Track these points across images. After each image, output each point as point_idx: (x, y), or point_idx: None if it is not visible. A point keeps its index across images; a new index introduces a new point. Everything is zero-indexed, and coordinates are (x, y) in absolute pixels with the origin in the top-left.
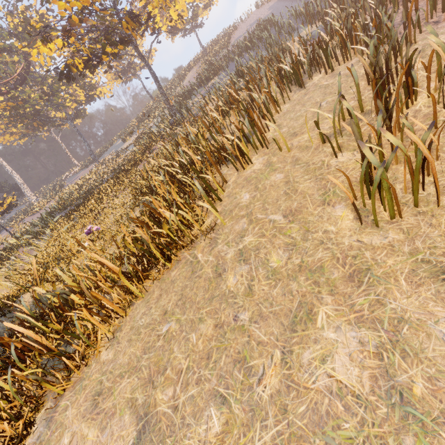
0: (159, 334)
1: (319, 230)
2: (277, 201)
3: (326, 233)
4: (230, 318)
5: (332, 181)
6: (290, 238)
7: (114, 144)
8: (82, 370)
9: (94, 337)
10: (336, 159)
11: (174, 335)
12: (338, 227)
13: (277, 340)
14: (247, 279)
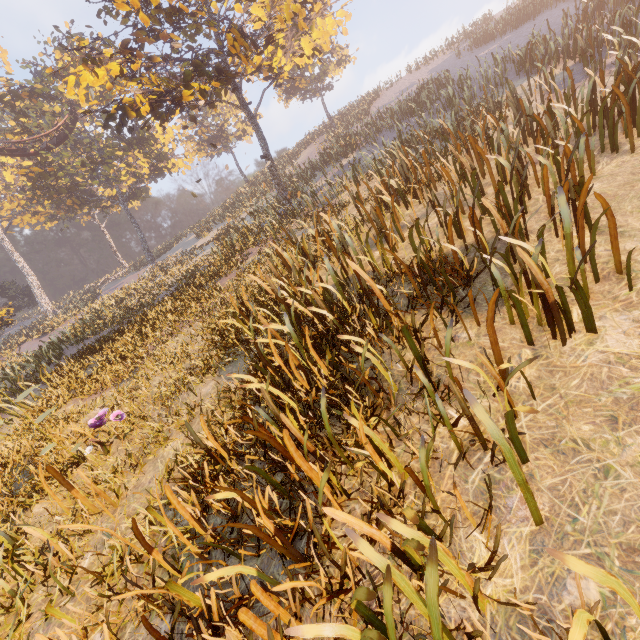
0: None
1: None
2: None
3: None
4: None
5: None
6: None
7: (182, 241)
8: None
9: None
10: None
11: None
12: None
13: None
14: None
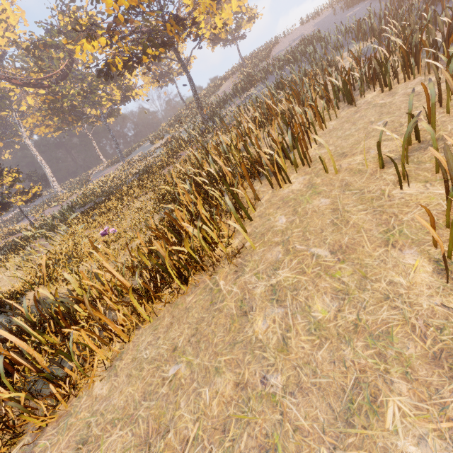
0: (164, 377)
1: (382, 279)
2: (322, 232)
3: (392, 285)
4: (256, 378)
5: (397, 217)
6: (340, 282)
7: (142, 146)
8: (71, 401)
9: (90, 362)
10: (400, 190)
11: (183, 383)
12: (411, 280)
13: (323, 431)
14: (281, 328)
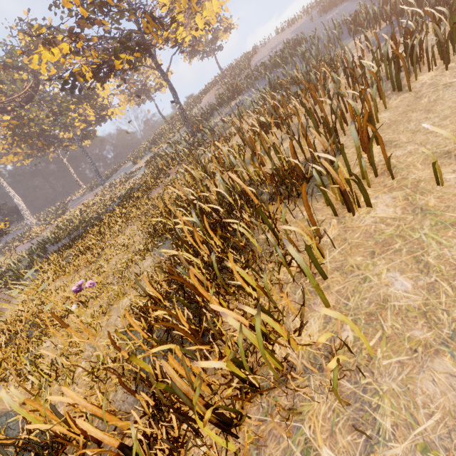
0: None
1: None
2: None
3: None
4: None
5: None
6: None
7: (123, 167)
8: None
9: None
10: None
11: None
12: None
13: None
14: None
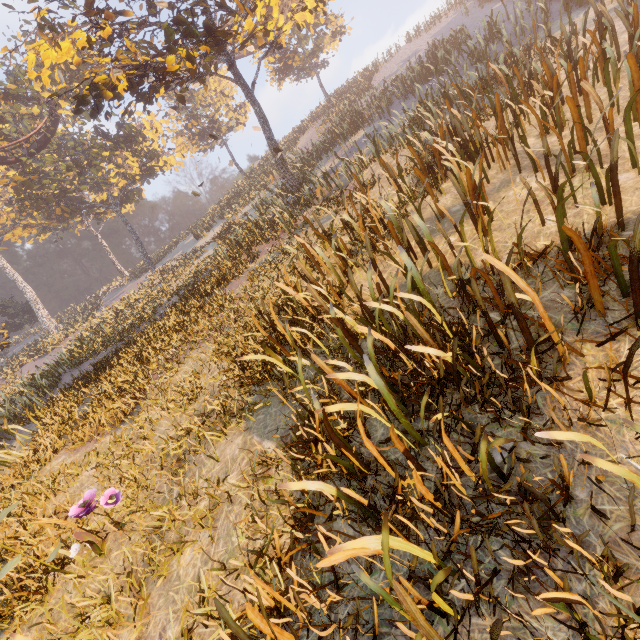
0: None
1: None
2: None
3: None
4: None
5: None
6: None
7: (182, 243)
8: None
9: None
10: None
11: None
12: None
13: None
14: None
